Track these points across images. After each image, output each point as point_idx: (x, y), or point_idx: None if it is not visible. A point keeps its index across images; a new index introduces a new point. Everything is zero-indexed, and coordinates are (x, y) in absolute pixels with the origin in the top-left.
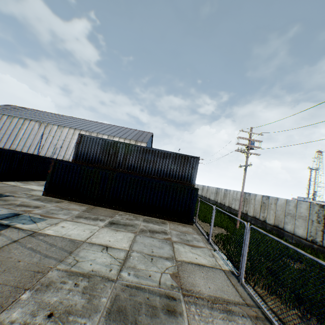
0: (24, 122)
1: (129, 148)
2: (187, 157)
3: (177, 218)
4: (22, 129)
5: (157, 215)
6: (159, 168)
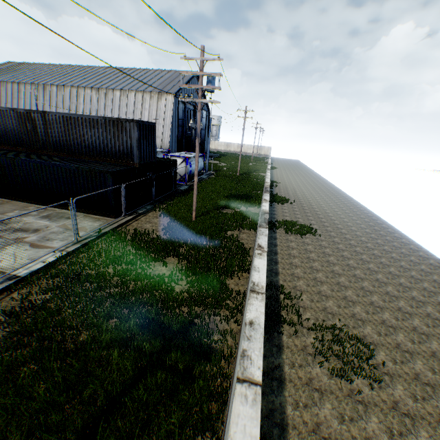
0: (20, 89)
1: (47, 118)
2: (120, 122)
3: (97, 211)
4: (20, 99)
5: (76, 207)
6: (90, 144)
